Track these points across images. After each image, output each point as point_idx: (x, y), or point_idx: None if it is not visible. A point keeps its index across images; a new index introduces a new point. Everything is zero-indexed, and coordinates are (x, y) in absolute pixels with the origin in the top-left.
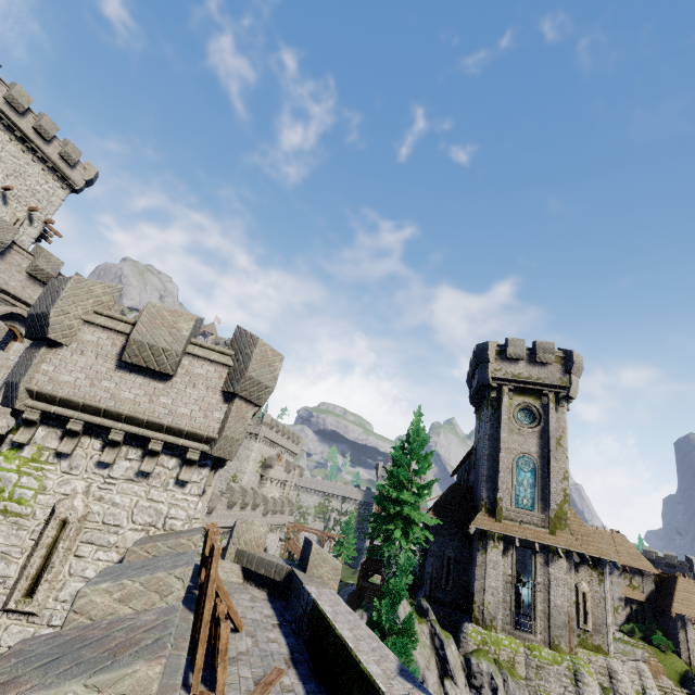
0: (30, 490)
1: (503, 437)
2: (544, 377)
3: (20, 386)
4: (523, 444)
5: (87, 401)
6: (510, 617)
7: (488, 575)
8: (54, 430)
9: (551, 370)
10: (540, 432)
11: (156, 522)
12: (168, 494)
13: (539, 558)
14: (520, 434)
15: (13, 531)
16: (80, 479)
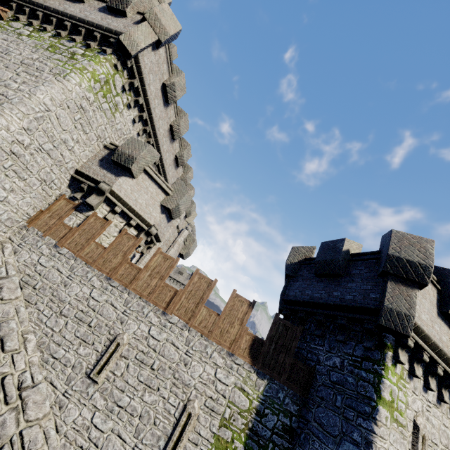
0: (403, 403)
1: None
2: None
3: (414, 319)
4: None
5: (435, 340)
6: None
7: None
8: (405, 353)
9: None
10: None
11: (448, 445)
12: (449, 421)
13: None
14: None
15: (401, 440)
16: (419, 399)
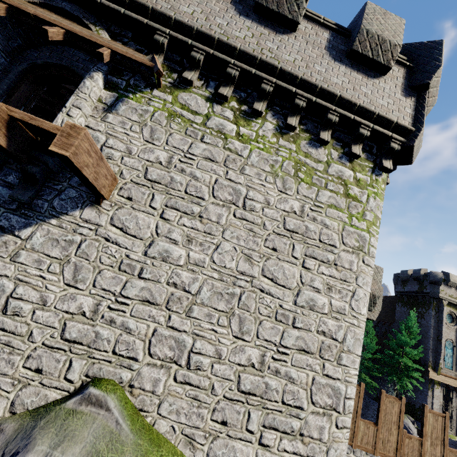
0: None
1: (443, 330)
2: None
3: None
4: (449, 334)
5: None
6: None
7: (434, 402)
8: None
9: None
10: (456, 329)
11: None
12: None
13: (453, 394)
14: (448, 328)
15: None
16: None
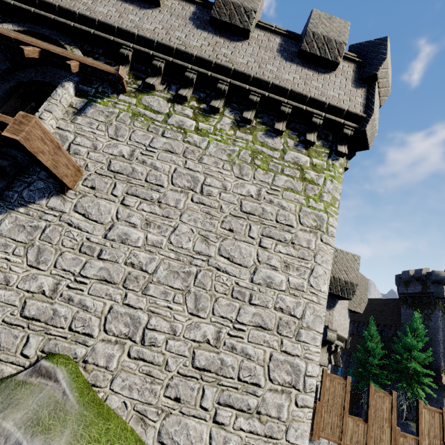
0: None
1: None
2: None
3: None
4: None
5: None
6: None
7: None
8: None
9: None
10: None
11: None
12: None
13: None
14: None
15: None
16: None
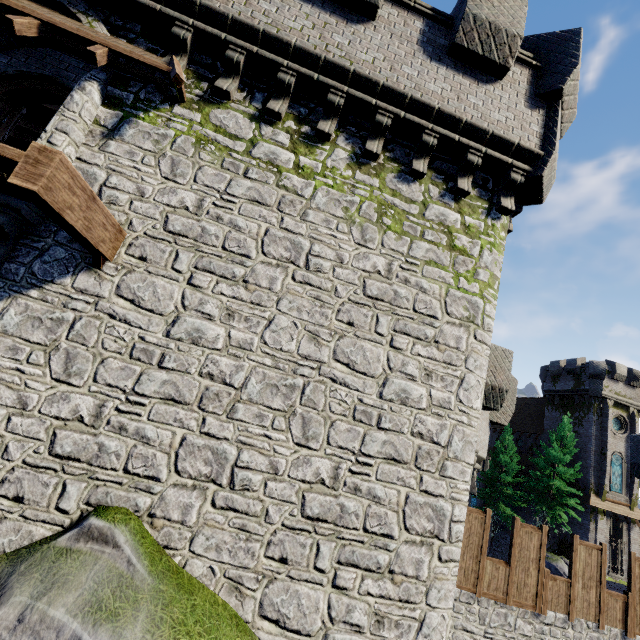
0: None
1: (609, 440)
2: (633, 397)
3: None
4: (617, 445)
5: None
6: (610, 565)
7: (598, 538)
8: None
9: (637, 393)
10: (626, 437)
11: None
12: None
13: (624, 526)
14: (615, 438)
15: None
16: None
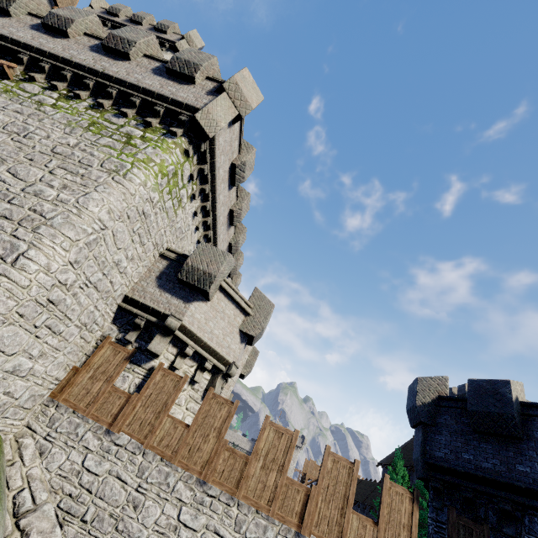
0: None
1: None
2: None
3: None
4: None
5: None
6: None
7: None
8: None
9: None
10: None
11: None
12: None
13: None
14: None
15: None
16: None
